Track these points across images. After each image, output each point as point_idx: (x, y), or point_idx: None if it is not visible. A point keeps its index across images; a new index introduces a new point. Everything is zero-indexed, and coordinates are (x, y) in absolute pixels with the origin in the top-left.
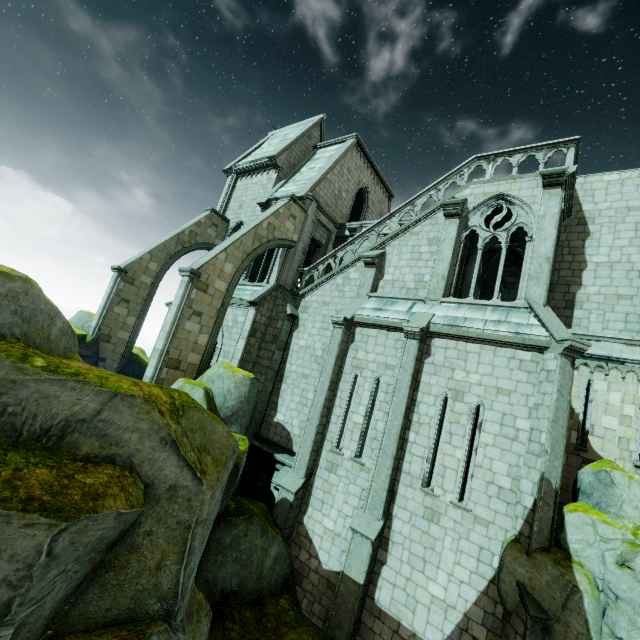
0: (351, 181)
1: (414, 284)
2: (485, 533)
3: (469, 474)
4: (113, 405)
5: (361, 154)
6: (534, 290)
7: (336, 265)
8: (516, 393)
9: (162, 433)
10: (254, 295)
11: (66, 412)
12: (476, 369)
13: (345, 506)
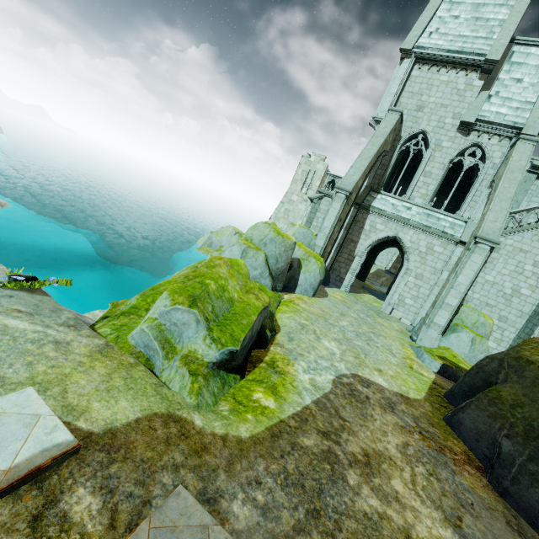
0: None
1: None
2: None
3: None
4: None
5: None
6: None
7: None
8: None
9: None
10: (465, 235)
11: None
12: None
13: None
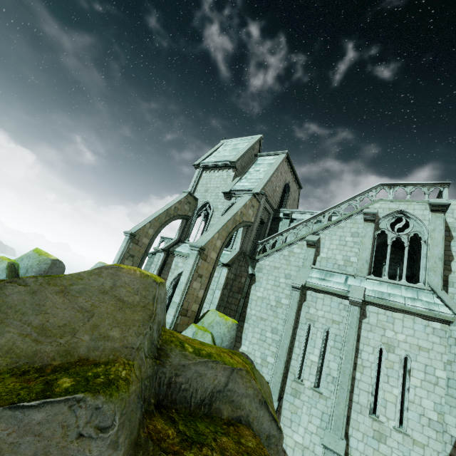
0: (281, 180)
1: (343, 262)
2: (422, 453)
3: (405, 407)
4: (233, 378)
5: (287, 163)
6: (433, 278)
7: (283, 241)
8: (433, 351)
9: (259, 396)
10: (226, 258)
11: (211, 386)
12: (401, 331)
13: (310, 425)
